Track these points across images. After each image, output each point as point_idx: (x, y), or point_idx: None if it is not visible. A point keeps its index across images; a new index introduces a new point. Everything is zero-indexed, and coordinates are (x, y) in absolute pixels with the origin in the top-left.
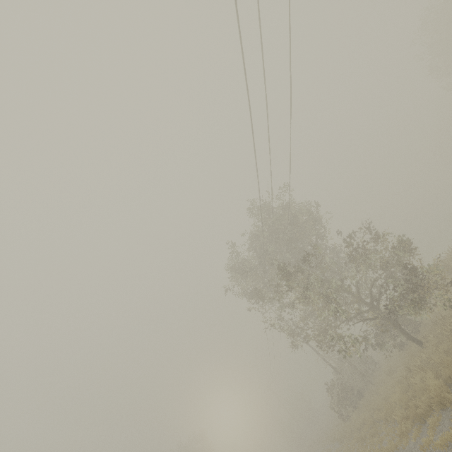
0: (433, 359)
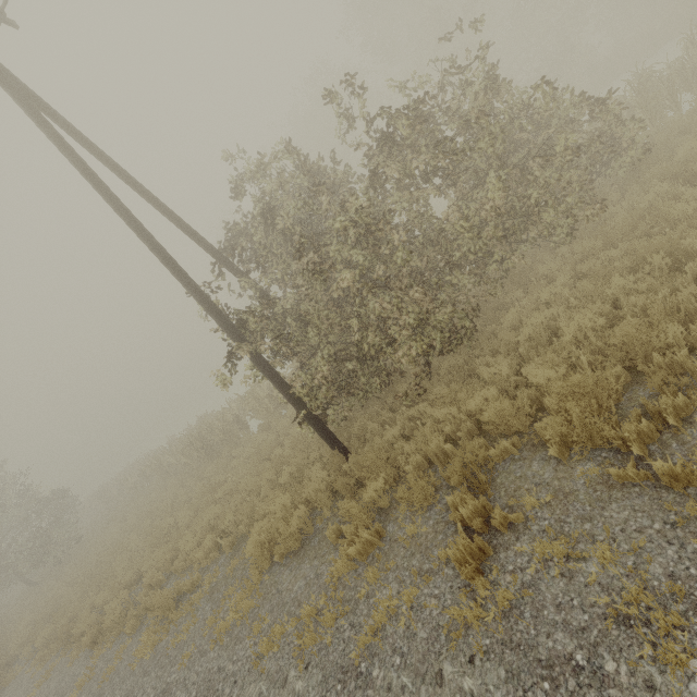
0: (15, 614)
